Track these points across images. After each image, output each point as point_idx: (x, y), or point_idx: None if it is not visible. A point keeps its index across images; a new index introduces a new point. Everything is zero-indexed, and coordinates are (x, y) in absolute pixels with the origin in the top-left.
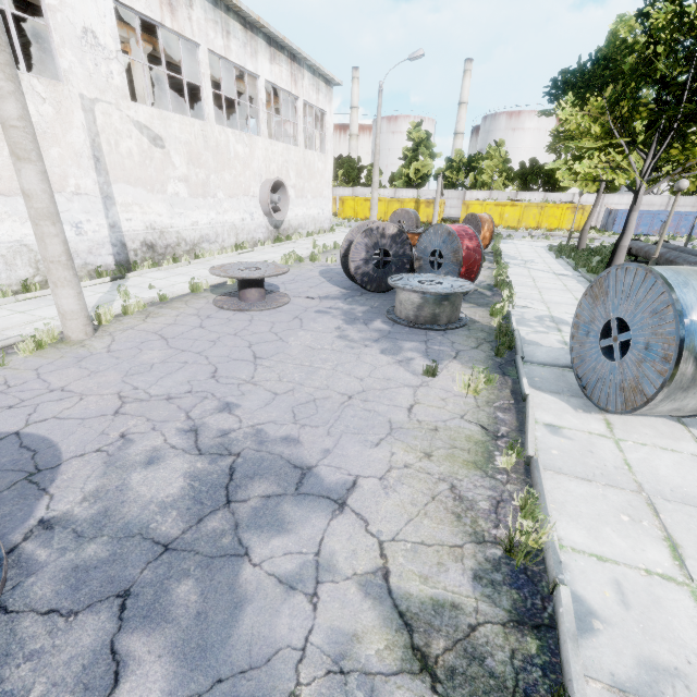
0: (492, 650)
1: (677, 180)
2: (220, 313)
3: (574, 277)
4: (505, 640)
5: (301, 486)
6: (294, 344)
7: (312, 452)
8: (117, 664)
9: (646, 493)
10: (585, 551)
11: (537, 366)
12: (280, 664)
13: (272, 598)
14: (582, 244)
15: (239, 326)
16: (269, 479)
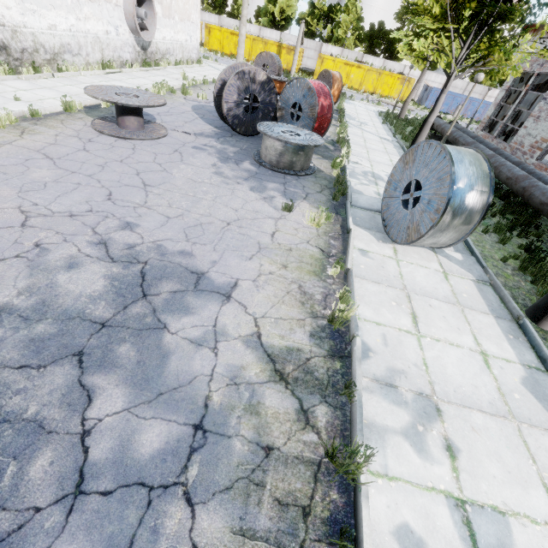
0: (318, 369)
1: (478, 72)
2: (101, 137)
3: (392, 142)
4: (325, 364)
5: (198, 285)
6: (178, 176)
7: (203, 262)
8: (87, 392)
9: (407, 291)
10: (371, 321)
11: (359, 209)
12: (198, 383)
13: (188, 351)
14: (402, 114)
15: (123, 153)
16: (173, 281)
